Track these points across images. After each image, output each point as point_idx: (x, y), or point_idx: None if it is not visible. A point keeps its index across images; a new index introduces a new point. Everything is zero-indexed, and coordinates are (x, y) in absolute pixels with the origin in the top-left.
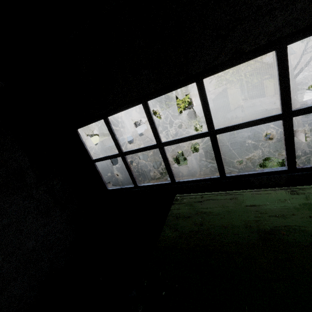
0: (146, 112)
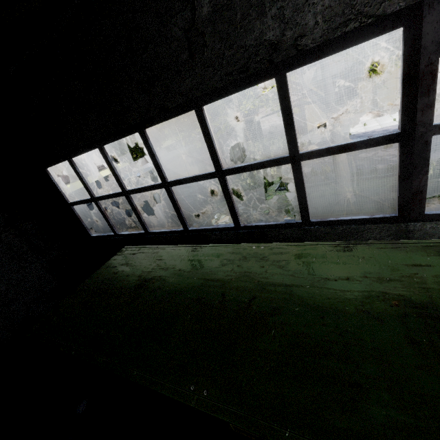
0: (104, 158)
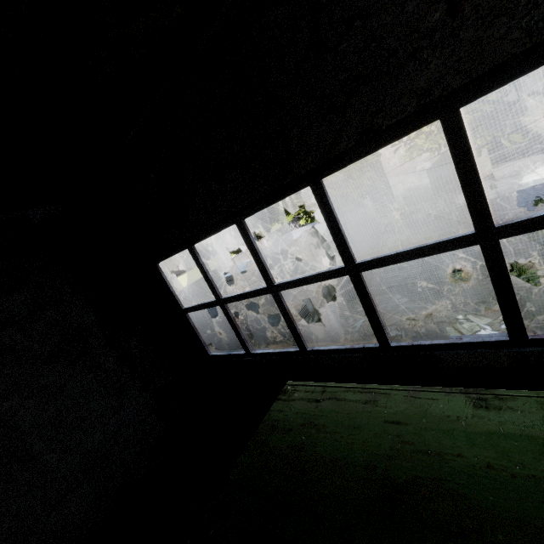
0: (244, 237)
